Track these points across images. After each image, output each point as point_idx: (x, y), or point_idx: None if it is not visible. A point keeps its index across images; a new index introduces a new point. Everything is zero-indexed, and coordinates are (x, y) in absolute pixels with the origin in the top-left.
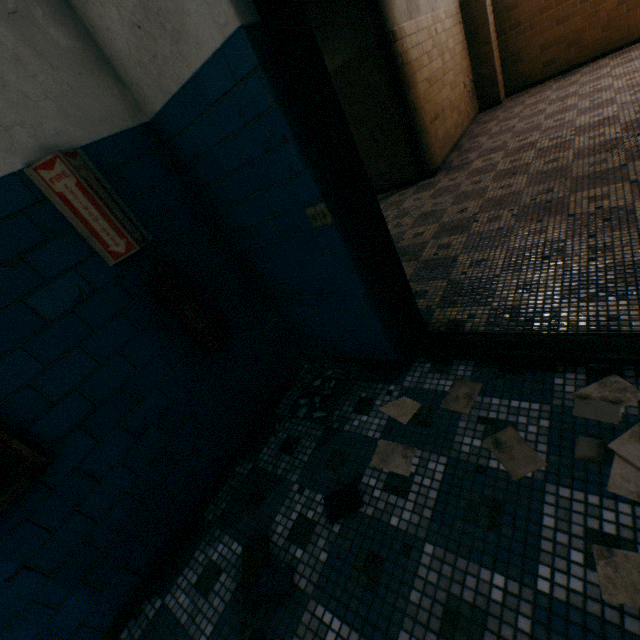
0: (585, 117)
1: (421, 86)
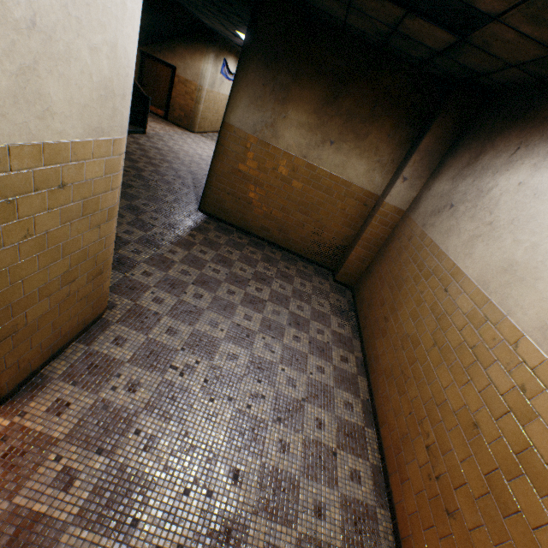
0: (181, 252)
1: (229, 167)
